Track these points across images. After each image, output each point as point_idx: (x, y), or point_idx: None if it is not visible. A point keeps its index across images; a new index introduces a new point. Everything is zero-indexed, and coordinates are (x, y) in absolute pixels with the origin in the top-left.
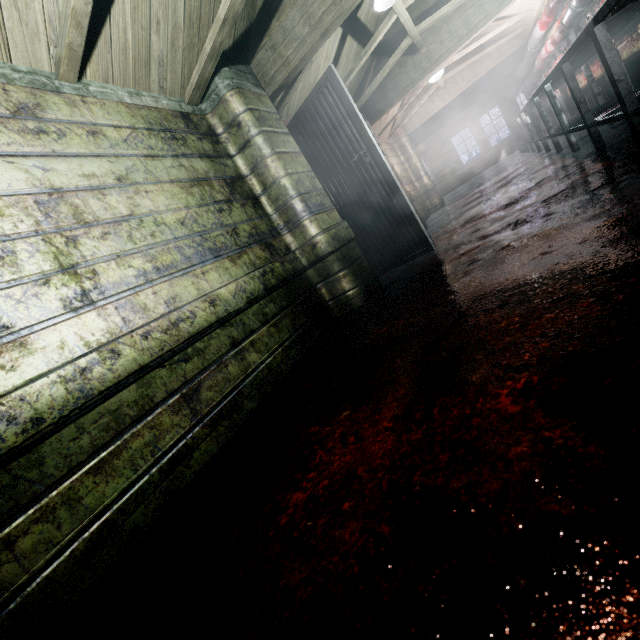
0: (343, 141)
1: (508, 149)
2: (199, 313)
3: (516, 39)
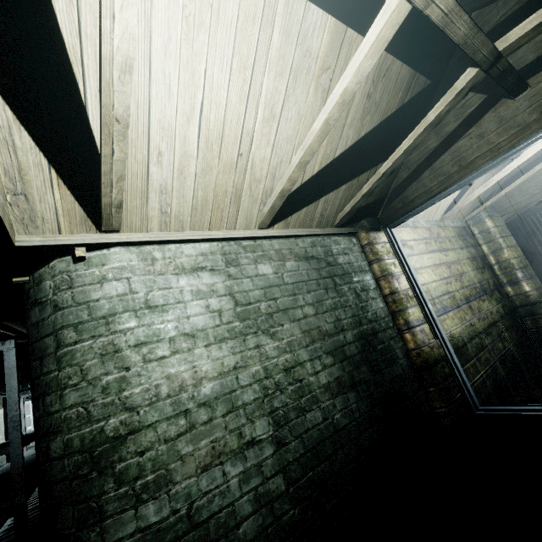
0: None
1: None
2: (488, 317)
3: None
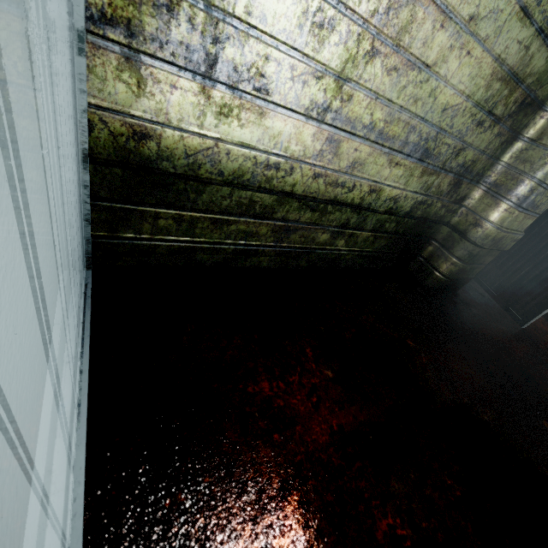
0: None
1: None
2: (356, 191)
3: None
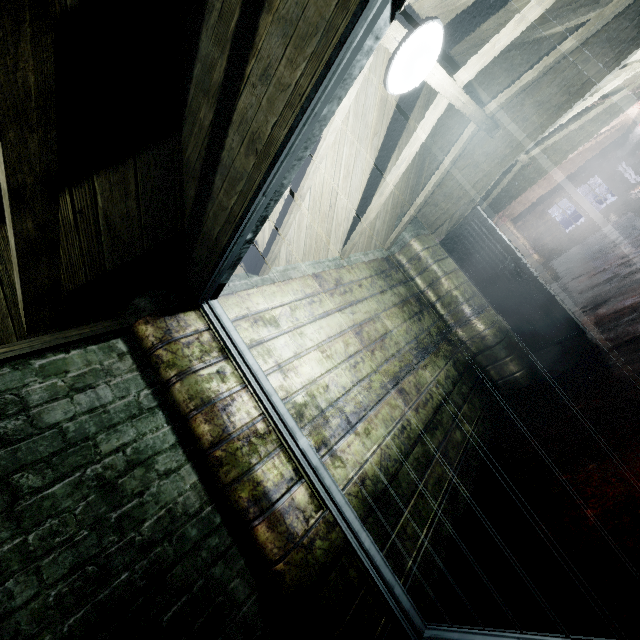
0: (488, 254)
1: (617, 212)
2: (433, 395)
3: (613, 131)
